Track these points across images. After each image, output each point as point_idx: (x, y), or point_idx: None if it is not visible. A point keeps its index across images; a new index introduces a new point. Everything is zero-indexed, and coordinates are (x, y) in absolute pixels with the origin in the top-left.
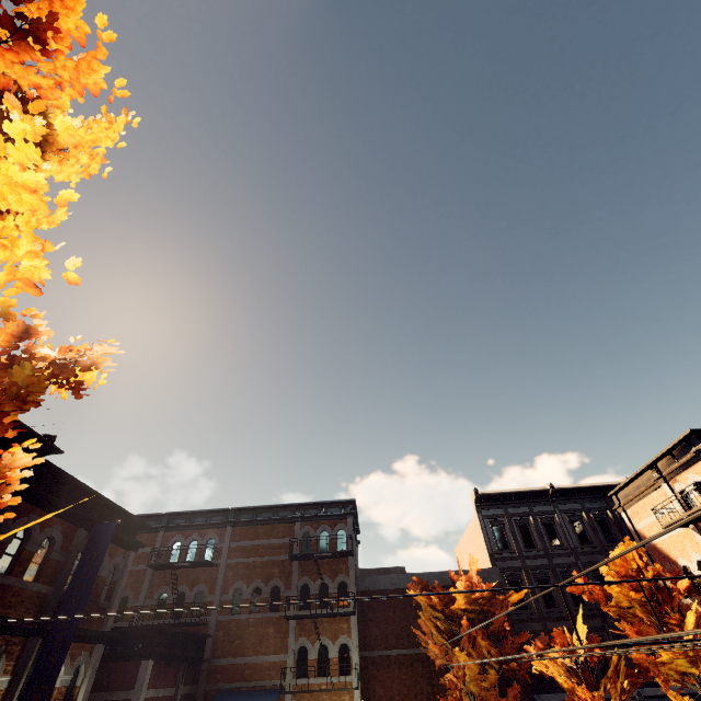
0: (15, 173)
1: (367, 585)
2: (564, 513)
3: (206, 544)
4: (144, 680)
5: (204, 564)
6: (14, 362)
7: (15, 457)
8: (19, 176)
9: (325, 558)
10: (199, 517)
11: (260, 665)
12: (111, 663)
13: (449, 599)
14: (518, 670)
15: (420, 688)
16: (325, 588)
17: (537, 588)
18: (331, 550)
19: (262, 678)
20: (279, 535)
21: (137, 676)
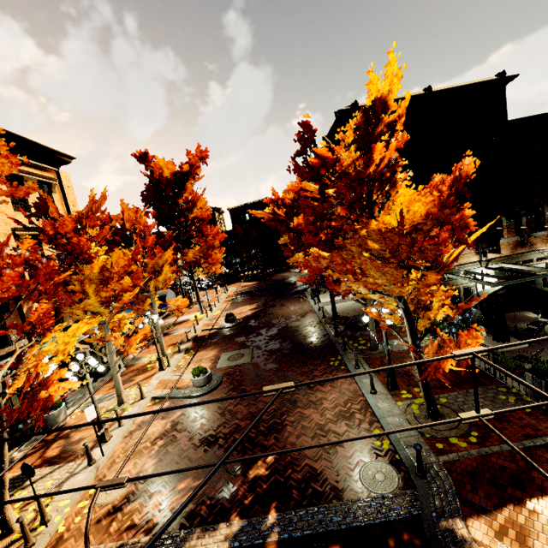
0: (409, 194)
1: None
2: None
3: None
4: None
5: None
6: (443, 205)
7: (465, 212)
8: (409, 194)
9: None
10: None
11: None
12: None
13: None
14: None
15: None
16: None
17: None
18: None
19: None
20: None
21: None
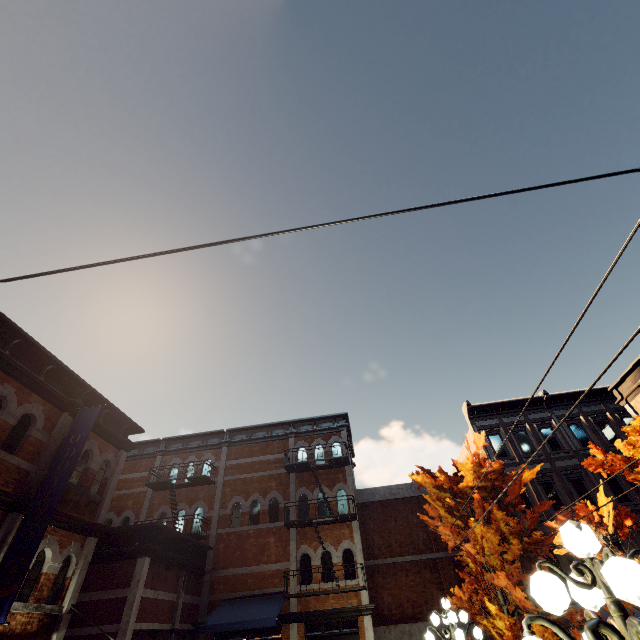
0: None
1: (366, 497)
2: (561, 418)
3: (203, 465)
4: (140, 577)
5: (201, 481)
6: None
7: None
8: None
9: (322, 468)
10: (195, 441)
11: (262, 574)
12: (107, 563)
13: (455, 483)
14: (543, 541)
15: (429, 594)
16: (324, 494)
17: (542, 492)
18: (327, 461)
19: (265, 586)
20: (274, 451)
21: (133, 574)
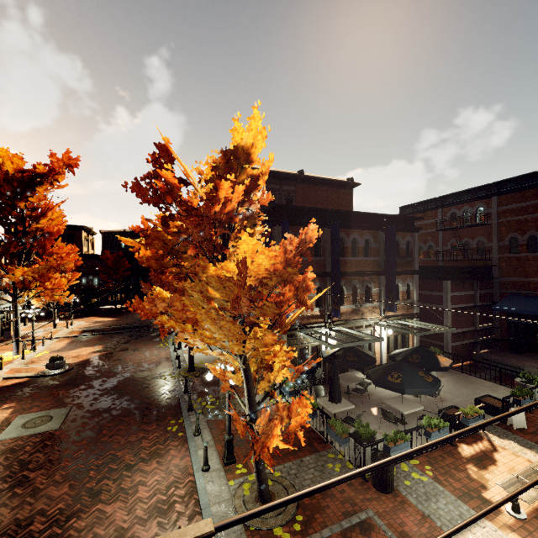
0: (252, 244)
1: None
2: None
3: (476, 212)
4: (447, 289)
5: (477, 225)
6: (288, 263)
7: (308, 274)
8: (253, 244)
9: None
10: (465, 195)
11: None
12: (427, 280)
13: None
14: None
15: None
16: None
17: None
18: None
19: None
20: None
21: (443, 287)
